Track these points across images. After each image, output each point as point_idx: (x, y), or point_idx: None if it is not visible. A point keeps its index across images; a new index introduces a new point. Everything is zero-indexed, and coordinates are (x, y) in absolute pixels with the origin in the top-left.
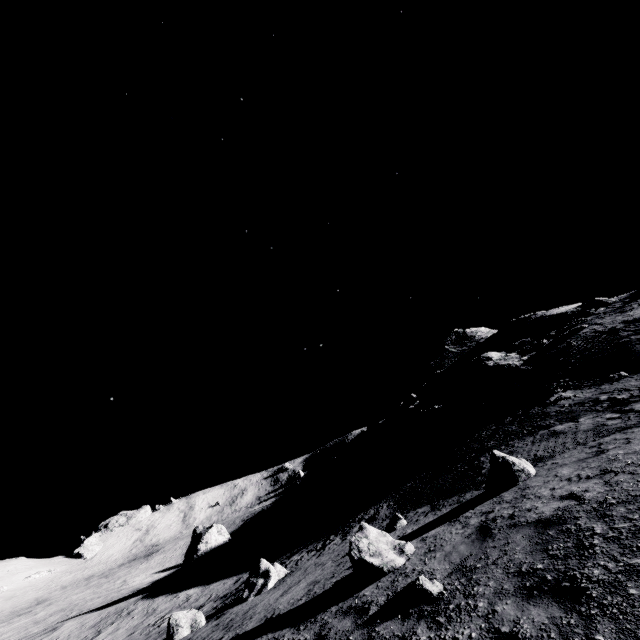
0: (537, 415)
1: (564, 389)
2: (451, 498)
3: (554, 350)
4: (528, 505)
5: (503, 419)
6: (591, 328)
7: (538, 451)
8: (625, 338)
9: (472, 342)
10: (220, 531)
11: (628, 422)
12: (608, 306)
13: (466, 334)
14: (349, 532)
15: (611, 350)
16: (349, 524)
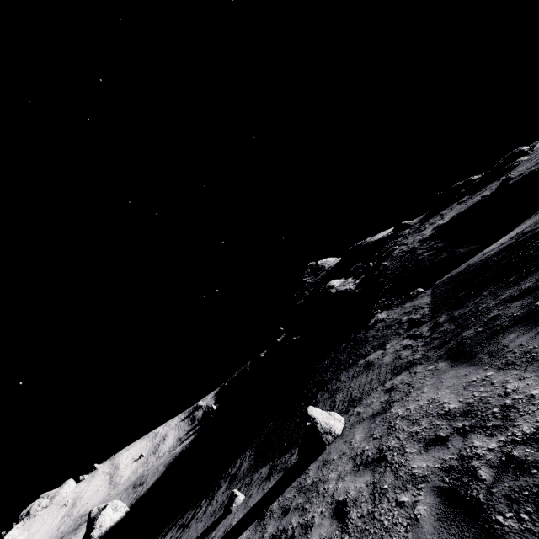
0: (361, 341)
1: (381, 310)
2: (286, 455)
3: (376, 272)
4: (311, 513)
5: (340, 345)
6: (400, 249)
7: (353, 390)
8: (420, 256)
9: (323, 271)
10: (116, 508)
11: (415, 355)
12: (411, 227)
13: (318, 265)
14: (215, 496)
15: (412, 268)
16: (220, 481)
